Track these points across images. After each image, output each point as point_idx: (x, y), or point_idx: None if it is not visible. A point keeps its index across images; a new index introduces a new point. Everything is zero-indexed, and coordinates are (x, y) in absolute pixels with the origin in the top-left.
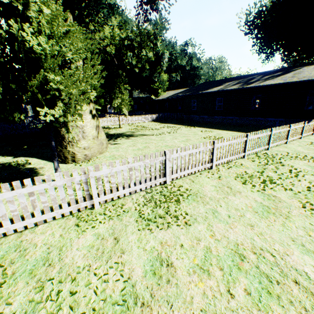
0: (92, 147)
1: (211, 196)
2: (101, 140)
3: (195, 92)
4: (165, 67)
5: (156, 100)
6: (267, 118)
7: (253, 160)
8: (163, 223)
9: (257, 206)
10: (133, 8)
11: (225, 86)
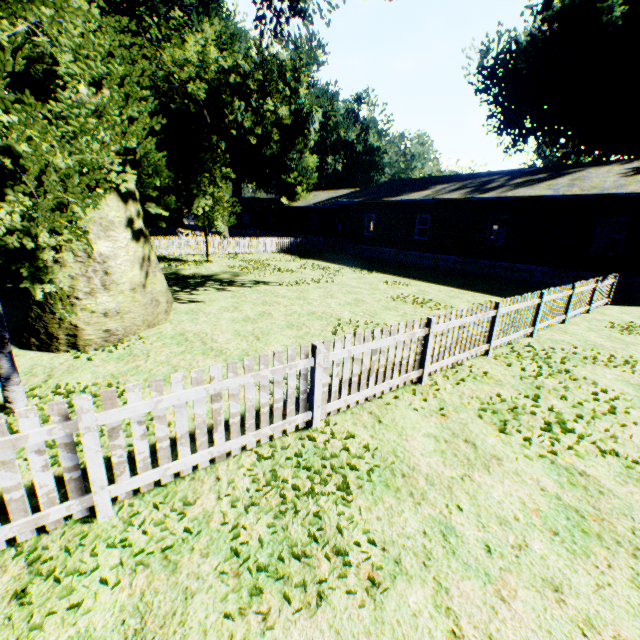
0: (129, 311)
1: (430, 473)
2: (153, 294)
3: (373, 198)
4: (312, 141)
5: (290, 207)
6: (516, 265)
7: (507, 361)
8: (305, 584)
9: (552, 508)
10: (252, 2)
11: (437, 191)
